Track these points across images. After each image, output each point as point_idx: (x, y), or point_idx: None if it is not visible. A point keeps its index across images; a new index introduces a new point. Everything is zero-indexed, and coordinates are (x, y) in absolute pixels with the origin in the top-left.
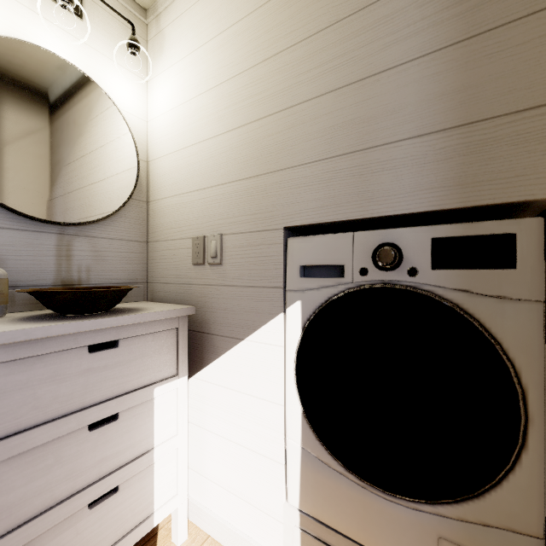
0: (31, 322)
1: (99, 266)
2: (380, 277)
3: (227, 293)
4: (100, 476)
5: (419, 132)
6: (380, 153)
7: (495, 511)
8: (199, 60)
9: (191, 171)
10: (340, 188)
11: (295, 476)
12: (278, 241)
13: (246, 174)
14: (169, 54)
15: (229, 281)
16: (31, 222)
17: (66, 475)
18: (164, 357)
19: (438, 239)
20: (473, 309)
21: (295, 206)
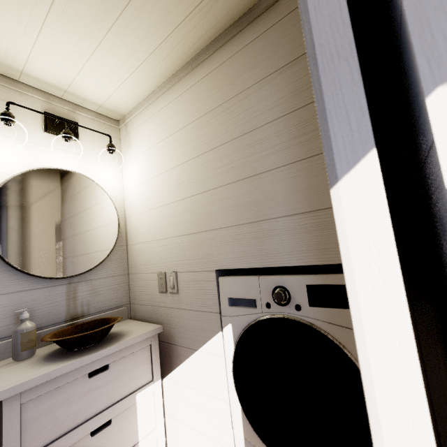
0: (51, 363)
1: (95, 300)
2: (279, 310)
3: (183, 315)
4: None
5: (289, 213)
6: (268, 225)
7: None
8: (153, 154)
9: (153, 226)
10: (247, 245)
11: None
12: (213, 279)
13: (188, 231)
14: (134, 148)
15: (184, 306)
16: (50, 280)
17: None
18: (142, 368)
19: (310, 285)
20: (338, 336)
21: (221, 256)
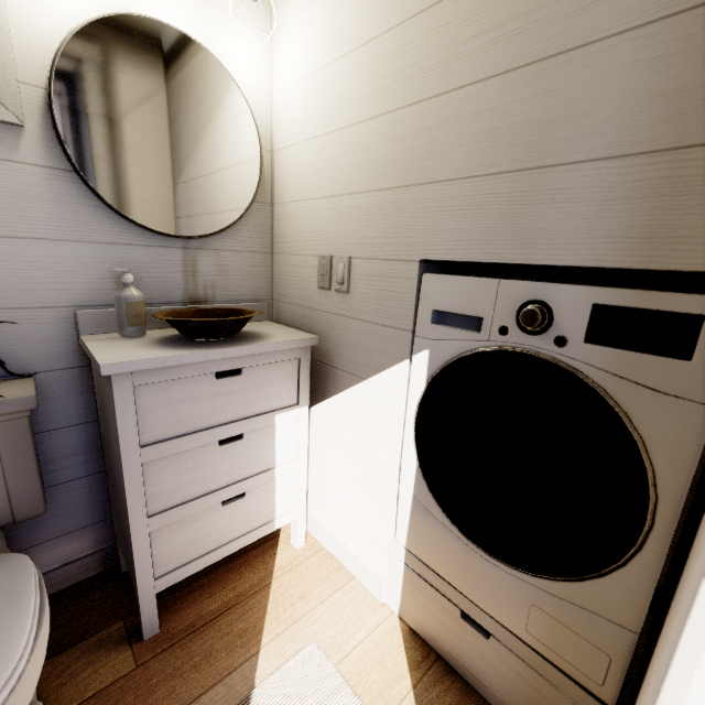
0: (167, 348)
1: (223, 282)
2: (521, 341)
3: (352, 327)
4: (229, 482)
5: (610, 152)
6: (552, 178)
7: (593, 598)
8: (334, 6)
9: (320, 171)
10: (493, 219)
11: (405, 519)
12: (412, 275)
13: (382, 184)
14: None
15: (355, 314)
16: (158, 237)
17: (203, 477)
18: (285, 386)
19: (601, 306)
20: (622, 398)
21: (436, 235)
